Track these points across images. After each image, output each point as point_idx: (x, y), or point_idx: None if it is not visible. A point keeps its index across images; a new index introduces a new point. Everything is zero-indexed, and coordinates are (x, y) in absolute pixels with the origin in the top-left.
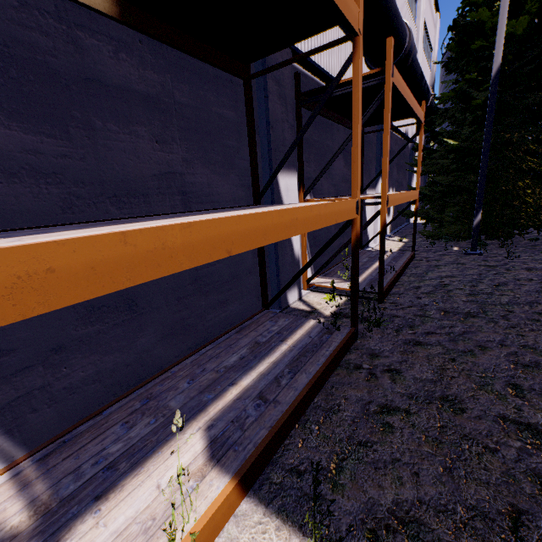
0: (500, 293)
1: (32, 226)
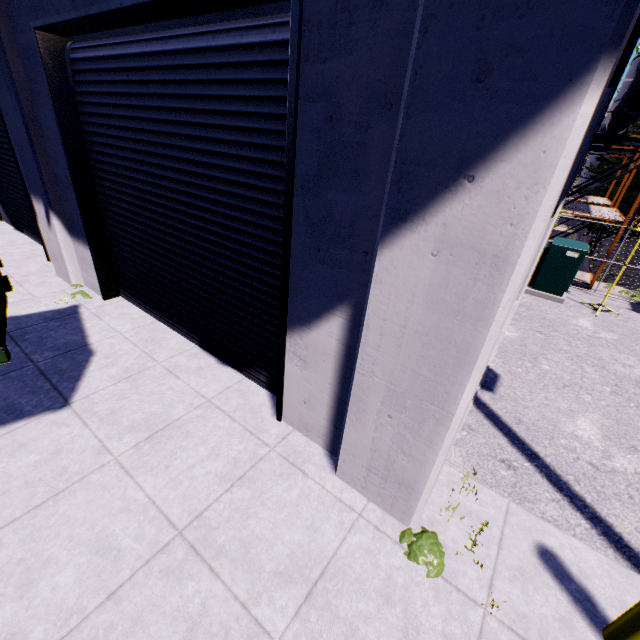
0: (638, 259)
1: None
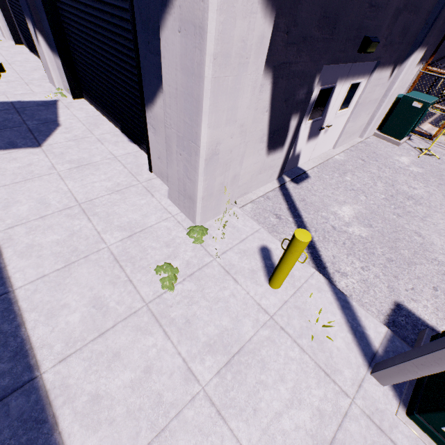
0: None
1: (430, 65)
